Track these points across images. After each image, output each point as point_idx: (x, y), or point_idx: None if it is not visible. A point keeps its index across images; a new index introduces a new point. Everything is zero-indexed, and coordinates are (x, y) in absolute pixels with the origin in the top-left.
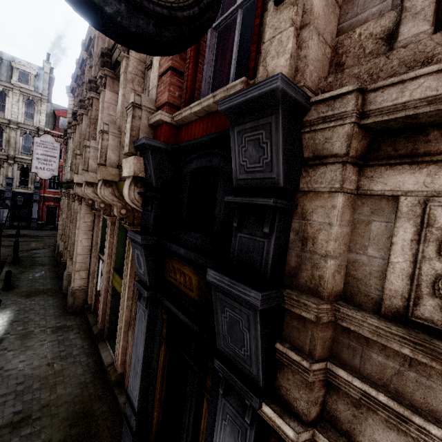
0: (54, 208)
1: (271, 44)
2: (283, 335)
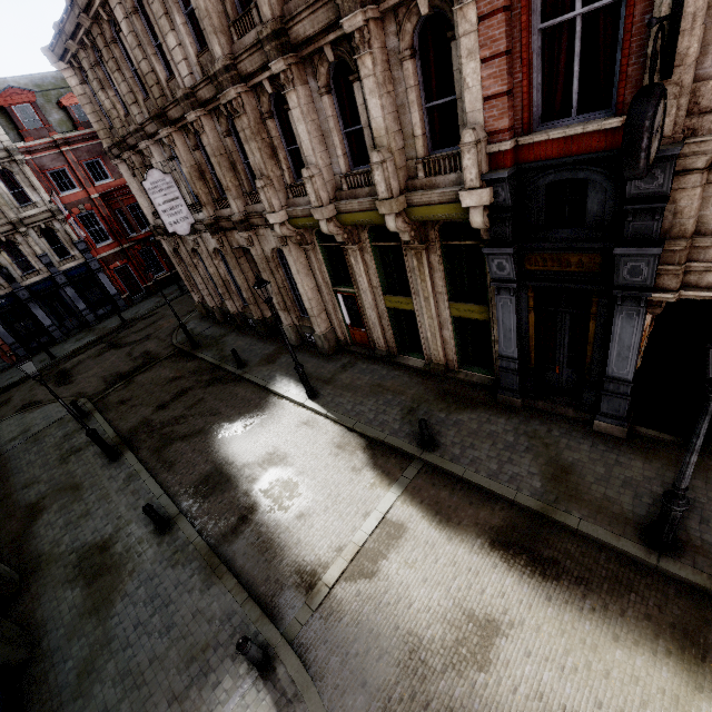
0: (125, 268)
1: None
2: (660, 263)
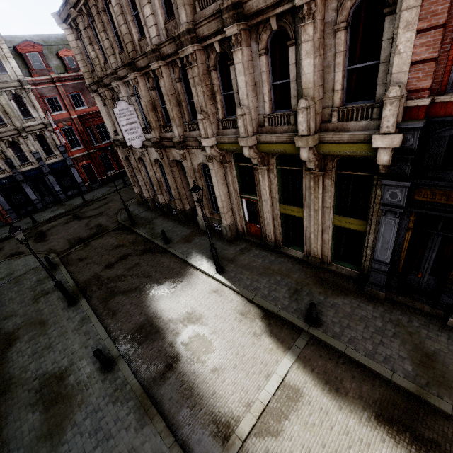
0: (89, 166)
1: None
2: None
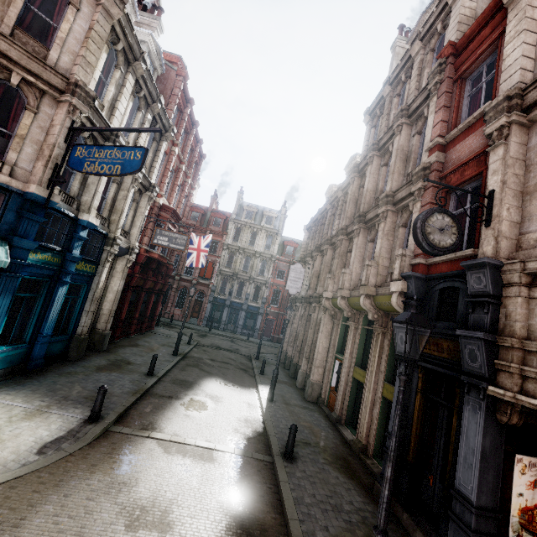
0: (272, 321)
1: (484, 241)
2: (498, 359)
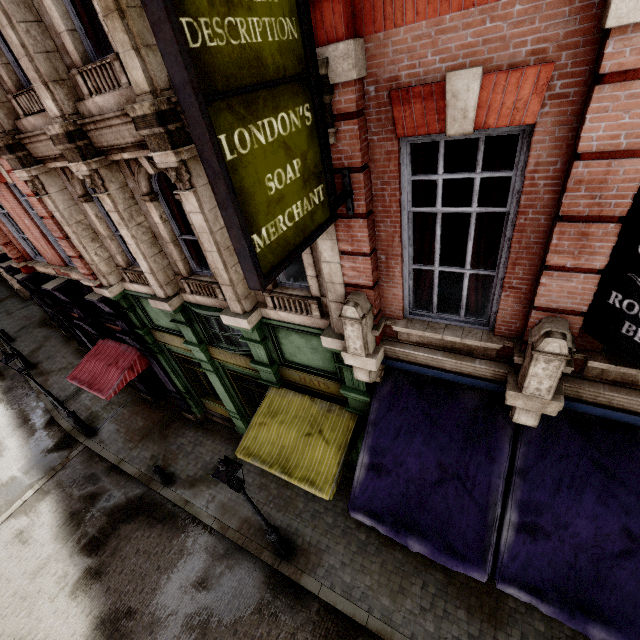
0: None
1: None
2: None
